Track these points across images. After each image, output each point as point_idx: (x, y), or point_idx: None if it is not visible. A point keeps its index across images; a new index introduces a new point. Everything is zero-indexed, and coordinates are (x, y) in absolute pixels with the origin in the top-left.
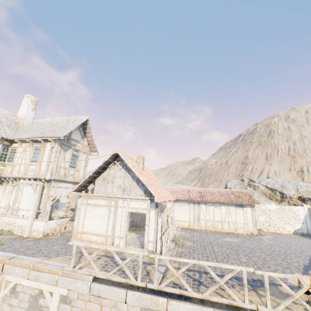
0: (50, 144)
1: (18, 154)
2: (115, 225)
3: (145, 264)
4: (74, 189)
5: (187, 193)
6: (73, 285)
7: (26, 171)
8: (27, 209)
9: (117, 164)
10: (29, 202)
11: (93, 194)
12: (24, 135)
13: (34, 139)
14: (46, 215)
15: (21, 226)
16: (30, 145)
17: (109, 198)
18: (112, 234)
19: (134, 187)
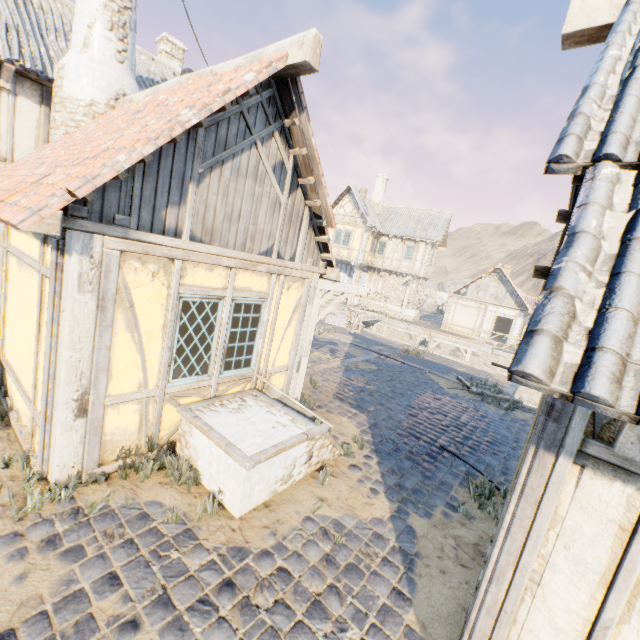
0: (424, 245)
1: (388, 248)
2: (483, 324)
3: (513, 350)
4: (454, 291)
5: (533, 304)
6: (481, 348)
7: (399, 266)
8: (396, 298)
9: (493, 275)
10: (397, 292)
11: (465, 297)
12: (395, 231)
13: (409, 238)
14: (415, 306)
15: (393, 310)
16: (401, 242)
17: (480, 302)
18: (479, 329)
19: (507, 298)
